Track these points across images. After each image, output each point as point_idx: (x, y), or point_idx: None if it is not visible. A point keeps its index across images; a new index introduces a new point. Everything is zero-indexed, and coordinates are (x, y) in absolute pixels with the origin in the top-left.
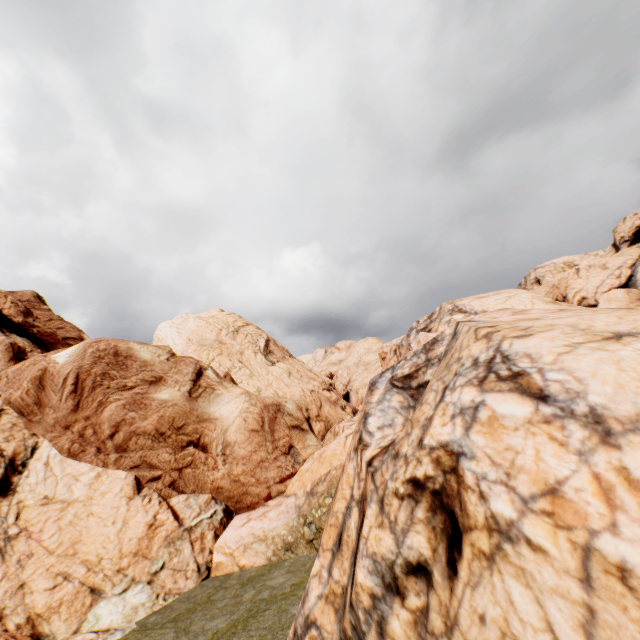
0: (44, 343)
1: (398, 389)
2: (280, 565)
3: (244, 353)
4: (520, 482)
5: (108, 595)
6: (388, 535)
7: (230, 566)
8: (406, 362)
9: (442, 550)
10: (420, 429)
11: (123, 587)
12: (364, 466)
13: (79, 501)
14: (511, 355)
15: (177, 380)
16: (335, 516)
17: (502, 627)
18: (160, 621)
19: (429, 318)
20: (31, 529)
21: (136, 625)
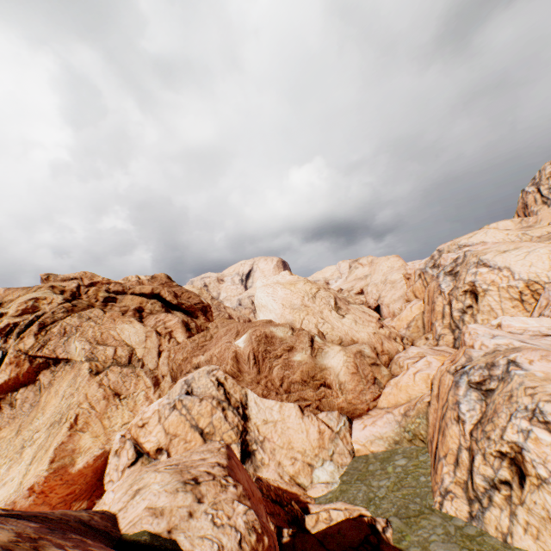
0: (189, 312)
1: (473, 389)
2: (396, 452)
3: (323, 312)
4: (548, 465)
5: (316, 466)
6: (489, 469)
7: (365, 451)
8: (475, 371)
9: (516, 478)
10: (500, 430)
11: (321, 463)
12: (467, 434)
13: (279, 421)
14: (543, 411)
15: (302, 347)
16: (451, 450)
17: (542, 506)
18: (351, 479)
19: (454, 262)
20: (267, 437)
21: (339, 480)
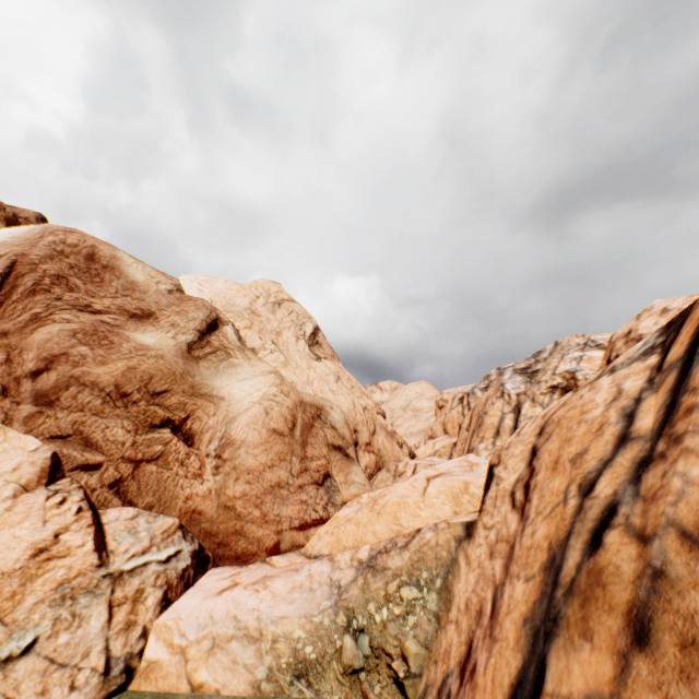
0: None
1: None
2: None
3: (282, 334)
4: None
5: None
6: None
7: (173, 678)
8: None
9: None
10: None
11: None
12: None
13: None
14: None
15: (175, 323)
16: None
17: None
18: None
19: (534, 357)
20: None
21: None
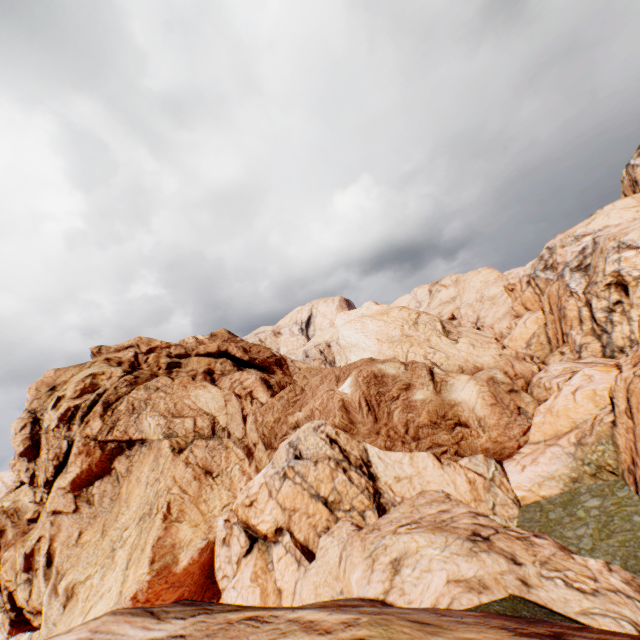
0: (264, 368)
1: None
2: (577, 492)
3: (430, 340)
4: None
5: None
6: None
7: (533, 497)
8: None
9: None
10: None
11: None
12: None
13: (413, 476)
14: None
15: (421, 383)
16: None
17: None
18: None
19: (581, 254)
20: (405, 496)
21: None
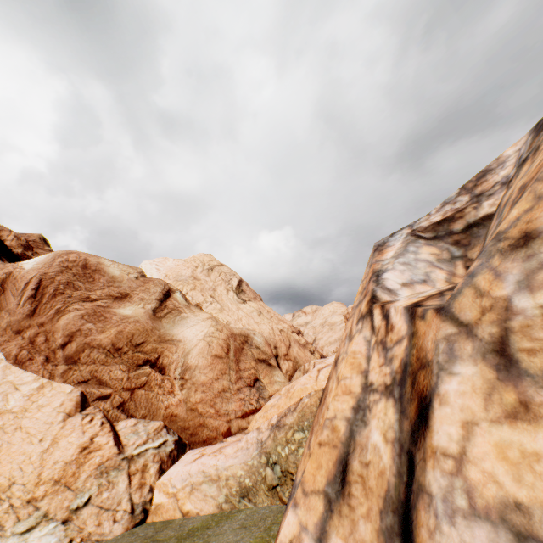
0: None
1: (427, 240)
2: (232, 516)
3: (216, 289)
4: None
5: (6, 533)
6: None
7: (171, 511)
8: (431, 215)
9: None
10: None
11: (29, 524)
12: (400, 316)
13: (11, 412)
14: None
15: (143, 298)
16: (329, 426)
17: None
18: None
19: None
20: None
21: None
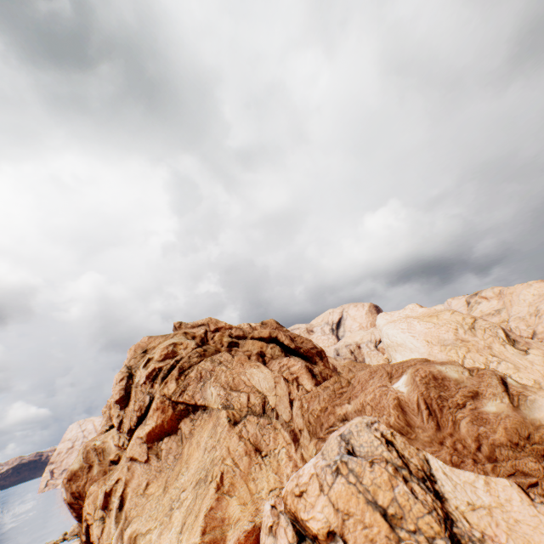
0: (307, 357)
1: None
2: None
3: (492, 347)
4: None
5: None
6: None
7: None
8: None
9: None
10: None
11: None
12: None
13: (493, 507)
14: None
15: (492, 393)
16: None
17: None
18: None
19: None
20: (486, 533)
21: None
